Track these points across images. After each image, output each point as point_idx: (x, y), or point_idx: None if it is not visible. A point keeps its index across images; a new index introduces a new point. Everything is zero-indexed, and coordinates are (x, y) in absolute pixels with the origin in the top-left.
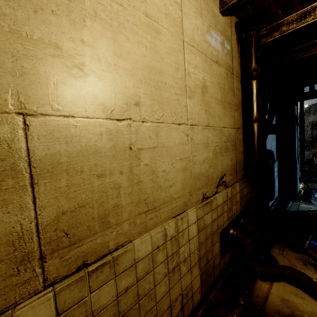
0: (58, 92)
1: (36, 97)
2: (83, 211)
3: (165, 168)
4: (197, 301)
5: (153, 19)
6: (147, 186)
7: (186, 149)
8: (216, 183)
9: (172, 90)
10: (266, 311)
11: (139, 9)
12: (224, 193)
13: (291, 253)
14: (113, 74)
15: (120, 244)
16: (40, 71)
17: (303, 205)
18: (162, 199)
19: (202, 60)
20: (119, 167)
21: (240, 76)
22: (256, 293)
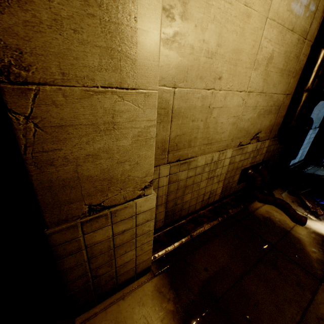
0: (187, 75)
1: (179, 79)
2: (183, 137)
3: (223, 121)
4: (216, 199)
5: (249, 5)
6: (211, 130)
7: (239, 110)
8: (251, 136)
9: (244, 65)
10: (254, 213)
11: (242, 0)
12: (254, 145)
13: (287, 195)
14: (213, 59)
15: (192, 156)
16: (184, 64)
17: (322, 171)
18: (216, 139)
19: (278, 31)
20: (201, 117)
21: (314, 38)
22: (252, 206)
